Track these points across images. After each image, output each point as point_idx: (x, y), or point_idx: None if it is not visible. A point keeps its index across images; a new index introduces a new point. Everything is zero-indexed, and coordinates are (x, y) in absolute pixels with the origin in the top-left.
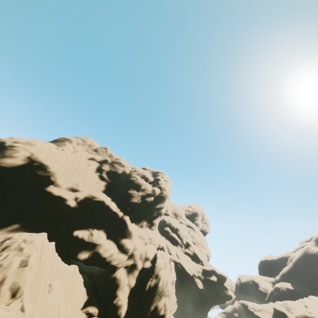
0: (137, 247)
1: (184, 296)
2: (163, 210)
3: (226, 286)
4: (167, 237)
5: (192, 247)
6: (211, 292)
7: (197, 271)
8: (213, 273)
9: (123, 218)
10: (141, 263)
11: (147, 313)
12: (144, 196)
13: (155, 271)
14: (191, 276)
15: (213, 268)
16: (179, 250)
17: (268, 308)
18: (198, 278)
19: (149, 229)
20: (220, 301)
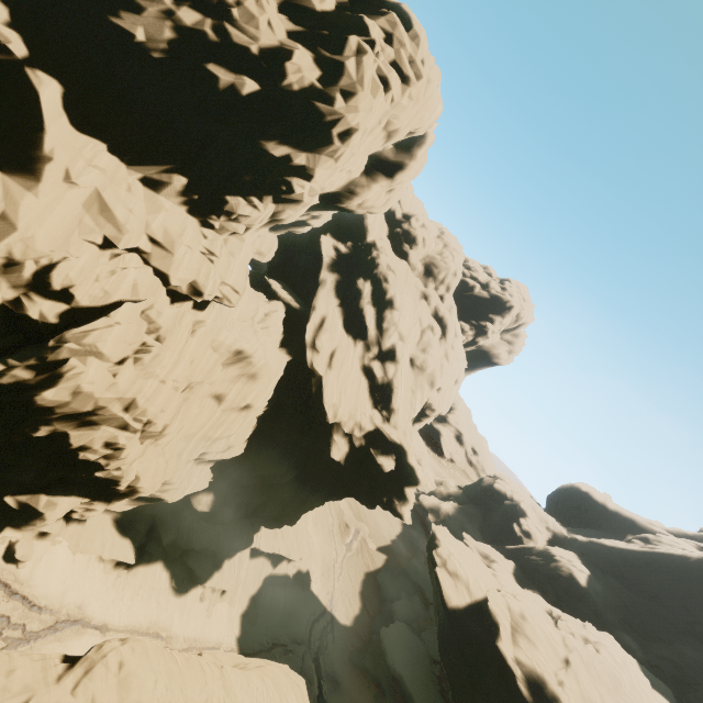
0: (10, 223)
1: (285, 444)
2: (294, 184)
3: (407, 494)
4: (348, 304)
5: (398, 367)
6: (359, 480)
7: (354, 422)
8: (398, 453)
9: (23, 75)
10: (0, 291)
11: (8, 434)
12: (204, 43)
13: (46, 347)
14: (329, 422)
15: (407, 445)
16: (352, 351)
17: (476, 586)
18: (349, 438)
19: (191, 216)
20: (369, 507)
